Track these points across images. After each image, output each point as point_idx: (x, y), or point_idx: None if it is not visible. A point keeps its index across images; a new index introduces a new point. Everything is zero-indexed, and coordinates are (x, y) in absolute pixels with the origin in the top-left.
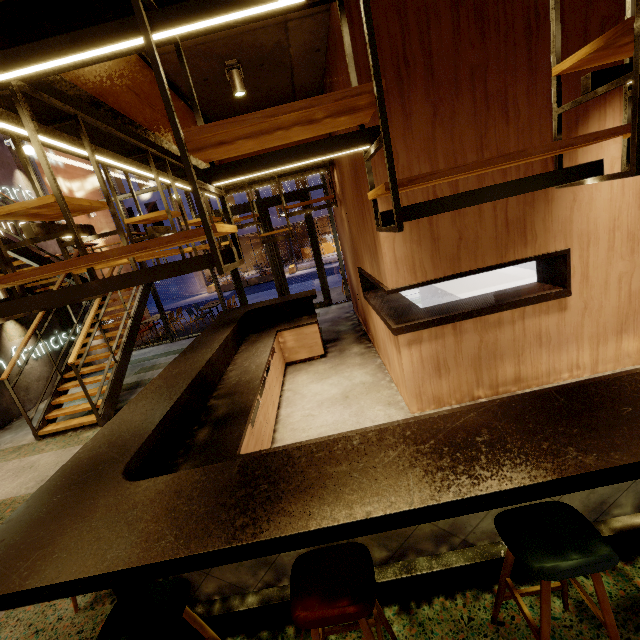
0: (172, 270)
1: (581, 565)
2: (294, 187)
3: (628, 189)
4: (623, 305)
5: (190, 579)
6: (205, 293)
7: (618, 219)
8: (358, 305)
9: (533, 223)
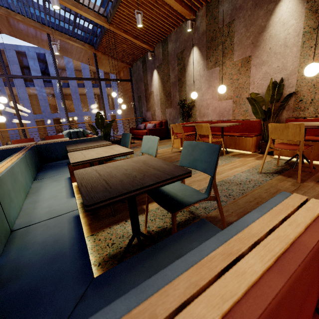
0: None
1: None
2: (54, 128)
3: None
4: None
5: None
6: None
7: None
8: None
9: None
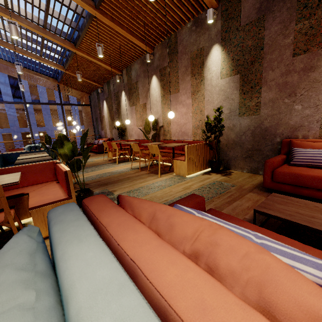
0: None
1: None
2: (21, 142)
3: None
4: None
5: None
6: None
7: None
8: None
9: None
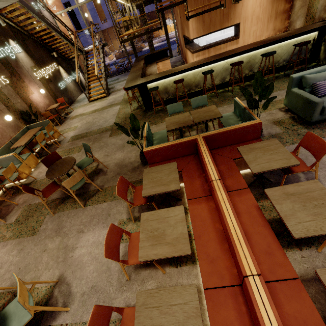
0: (152, 31)
1: (208, 71)
2: None
3: (257, 1)
4: (254, 41)
5: (154, 96)
6: (107, 61)
7: (254, 12)
8: (183, 53)
9: (230, 14)
